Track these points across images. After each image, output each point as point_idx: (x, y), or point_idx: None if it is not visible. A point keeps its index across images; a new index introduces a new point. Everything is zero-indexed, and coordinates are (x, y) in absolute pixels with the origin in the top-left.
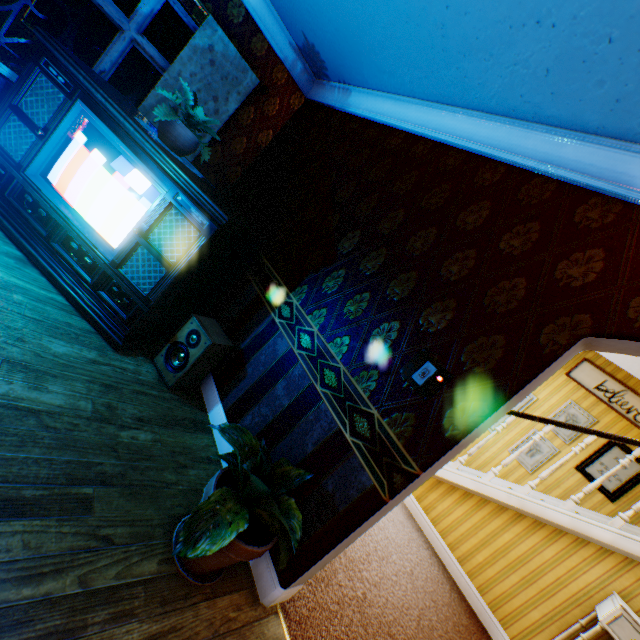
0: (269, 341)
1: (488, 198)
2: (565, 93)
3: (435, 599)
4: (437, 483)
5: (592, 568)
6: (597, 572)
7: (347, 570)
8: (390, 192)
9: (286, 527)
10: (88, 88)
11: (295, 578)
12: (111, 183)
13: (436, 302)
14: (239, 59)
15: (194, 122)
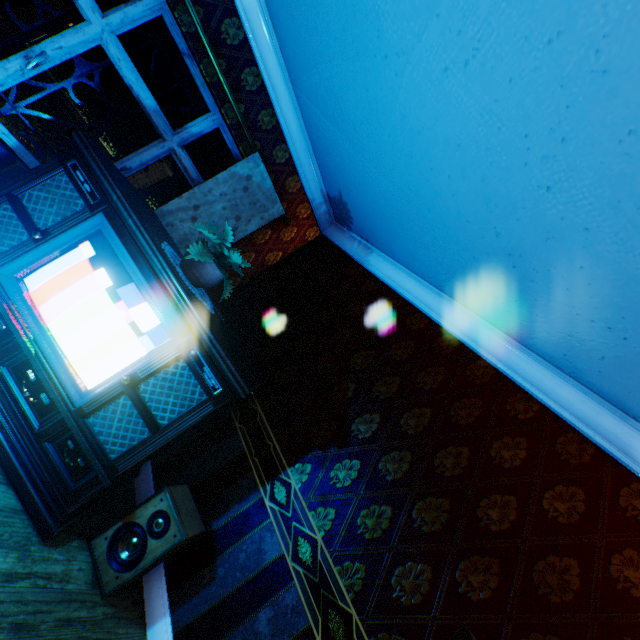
0: (254, 532)
1: (523, 435)
2: (615, 379)
3: None
4: None
5: None
6: None
7: None
8: (414, 380)
9: None
10: (119, 208)
11: None
12: (110, 311)
13: (475, 555)
14: (272, 191)
15: (225, 261)
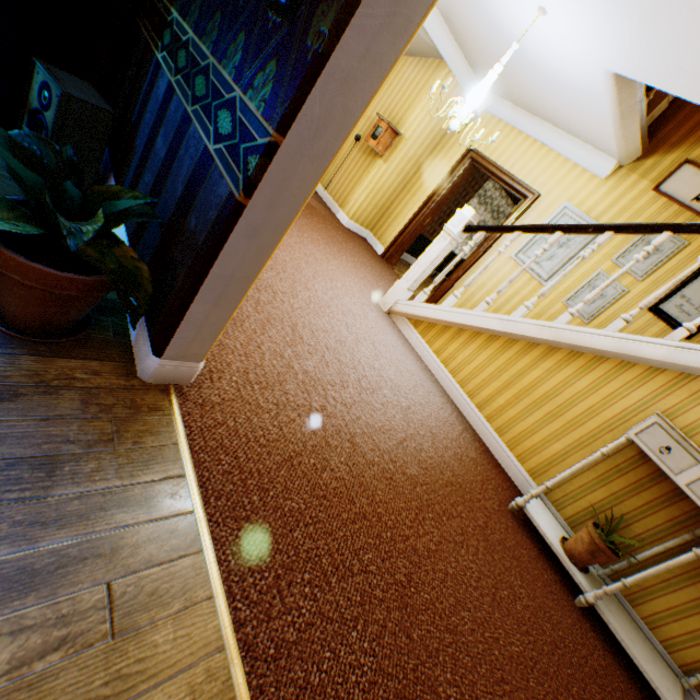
0: (153, 91)
1: None
2: None
3: (435, 433)
4: (459, 332)
5: (634, 392)
6: (640, 395)
7: (303, 385)
8: None
9: (134, 275)
10: None
11: (167, 343)
12: None
13: None
14: None
15: None
